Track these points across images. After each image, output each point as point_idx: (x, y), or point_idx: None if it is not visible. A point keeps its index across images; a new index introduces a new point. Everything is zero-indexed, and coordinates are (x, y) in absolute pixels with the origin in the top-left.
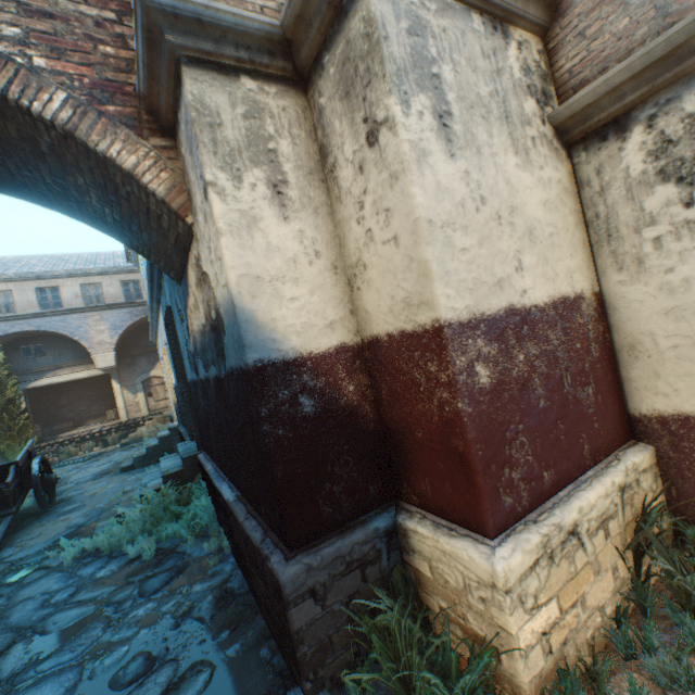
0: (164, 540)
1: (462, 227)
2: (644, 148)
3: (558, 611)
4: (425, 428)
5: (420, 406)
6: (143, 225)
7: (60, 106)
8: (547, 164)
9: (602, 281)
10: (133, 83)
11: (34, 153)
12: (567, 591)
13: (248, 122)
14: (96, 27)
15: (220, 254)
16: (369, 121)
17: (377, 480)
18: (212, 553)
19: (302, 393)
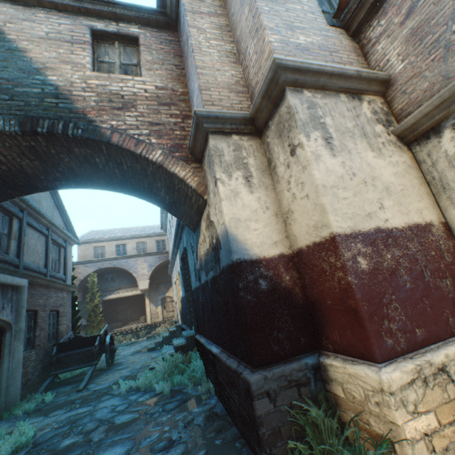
0: (175, 384)
1: (342, 187)
2: (453, 140)
3: (437, 423)
4: (331, 297)
5: (327, 284)
6: (182, 202)
7: (159, 156)
8: (394, 154)
9: (445, 215)
10: (186, 143)
11: (144, 175)
12: (443, 410)
13: (234, 152)
14: (174, 125)
15: (221, 209)
16: (291, 145)
17: (305, 335)
18: (203, 393)
19: (260, 278)
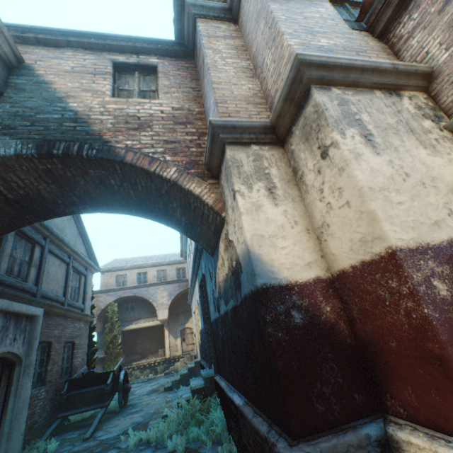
0: (190, 440)
1: (394, 190)
2: None
3: None
4: (396, 336)
5: (389, 318)
6: (199, 223)
7: (173, 173)
8: (452, 151)
9: None
10: (202, 160)
11: (158, 195)
12: None
13: (254, 163)
14: (189, 143)
15: (241, 225)
16: (321, 147)
17: (360, 390)
18: None
19: (292, 308)
